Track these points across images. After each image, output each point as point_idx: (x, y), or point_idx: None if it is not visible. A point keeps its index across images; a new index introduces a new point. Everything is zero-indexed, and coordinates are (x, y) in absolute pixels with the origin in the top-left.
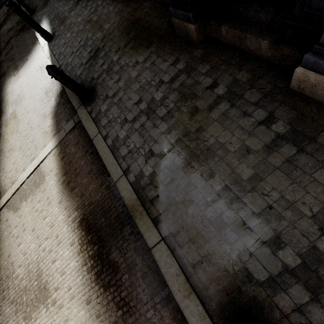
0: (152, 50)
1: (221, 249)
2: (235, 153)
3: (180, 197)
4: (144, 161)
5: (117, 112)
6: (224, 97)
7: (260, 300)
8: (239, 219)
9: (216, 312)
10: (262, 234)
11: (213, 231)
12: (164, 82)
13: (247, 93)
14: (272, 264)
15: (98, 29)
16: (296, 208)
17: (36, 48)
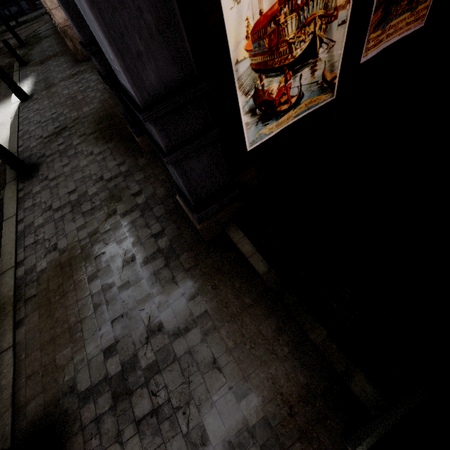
0: (110, 146)
1: (64, 357)
2: (123, 259)
3: (56, 298)
4: (43, 254)
5: (46, 197)
6: (140, 206)
7: (70, 413)
8: (94, 325)
9: (23, 432)
10: (105, 341)
11: (66, 337)
12: (103, 179)
13: (157, 208)
14: (98, 372)
15: (76, 109)
16: (140, 317)
17: (6, 102)
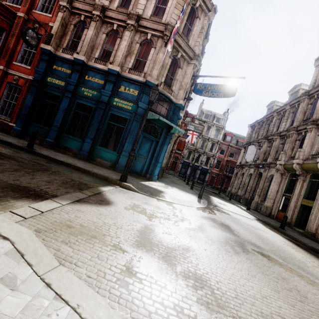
0: (317, 243)
1: None
2: None
3: None
4: None
5: (301, 238)
6: None
7: None
8: None
9: None
10: None
11: None
12: None
13: None
14: None
15: None
16: None
17: (234, 205)
